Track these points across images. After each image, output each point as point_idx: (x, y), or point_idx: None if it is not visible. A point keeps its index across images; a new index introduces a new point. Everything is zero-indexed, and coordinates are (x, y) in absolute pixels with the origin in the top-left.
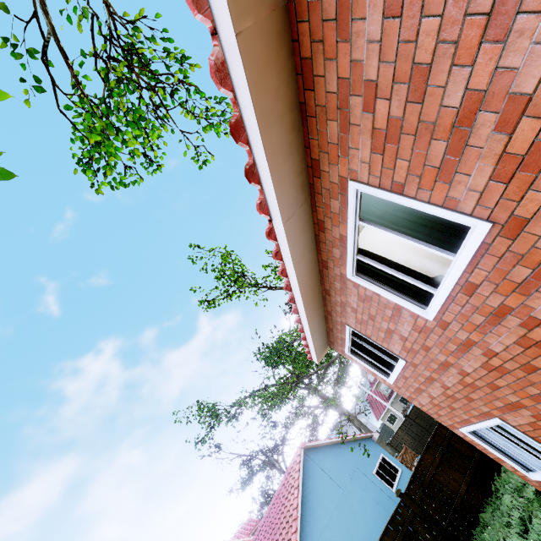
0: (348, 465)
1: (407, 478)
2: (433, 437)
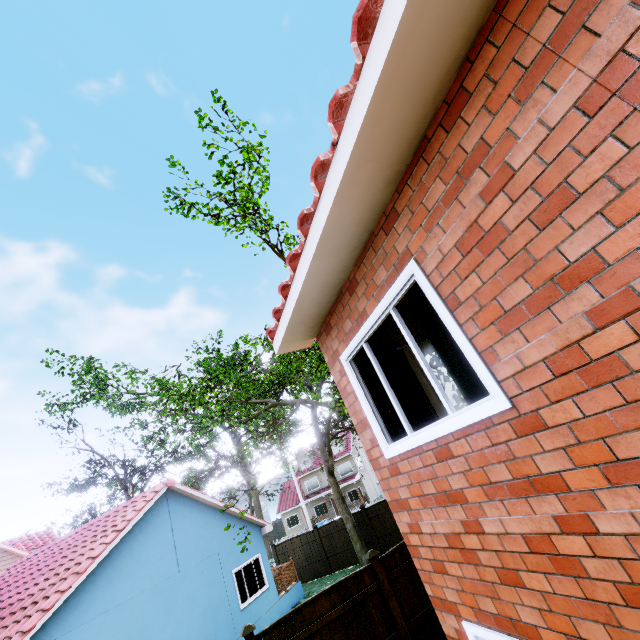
0: (210, 543)
1: (268, 601)
2: (349, 579)
